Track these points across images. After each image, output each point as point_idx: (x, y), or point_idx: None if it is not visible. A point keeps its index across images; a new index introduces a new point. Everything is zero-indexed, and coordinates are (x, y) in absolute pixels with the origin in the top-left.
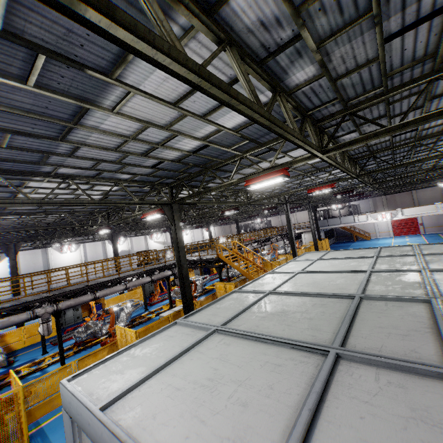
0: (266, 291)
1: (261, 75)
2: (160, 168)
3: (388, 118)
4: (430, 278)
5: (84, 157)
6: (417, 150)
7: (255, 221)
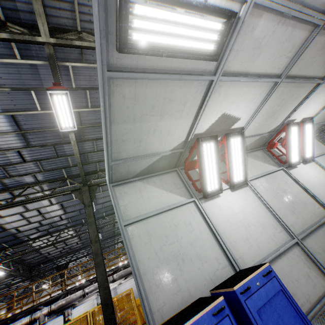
0: None
1: None
2: None
3: None
4: None
5: None
6: None
7: None
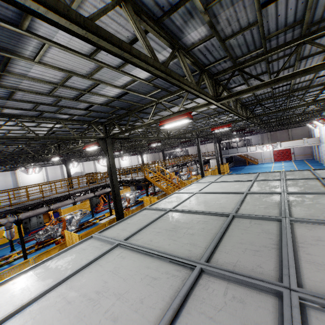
0: (167, 208)
1: (159, 33)
2: (92, 110)
3: (269, 74)
4: (286, 200)
5: (22, 100)
6: (291, 99)
7: (177, 150)
